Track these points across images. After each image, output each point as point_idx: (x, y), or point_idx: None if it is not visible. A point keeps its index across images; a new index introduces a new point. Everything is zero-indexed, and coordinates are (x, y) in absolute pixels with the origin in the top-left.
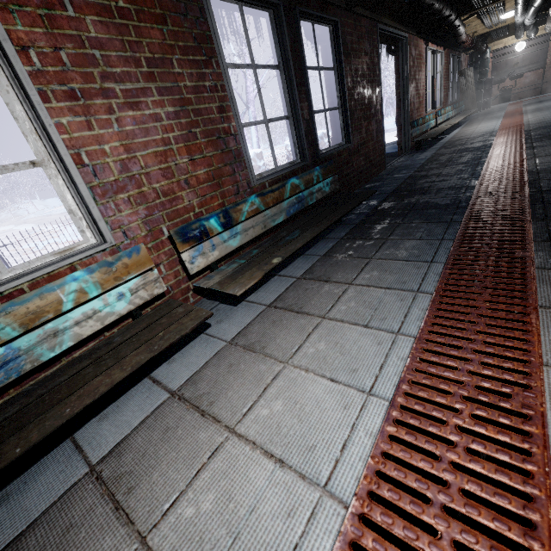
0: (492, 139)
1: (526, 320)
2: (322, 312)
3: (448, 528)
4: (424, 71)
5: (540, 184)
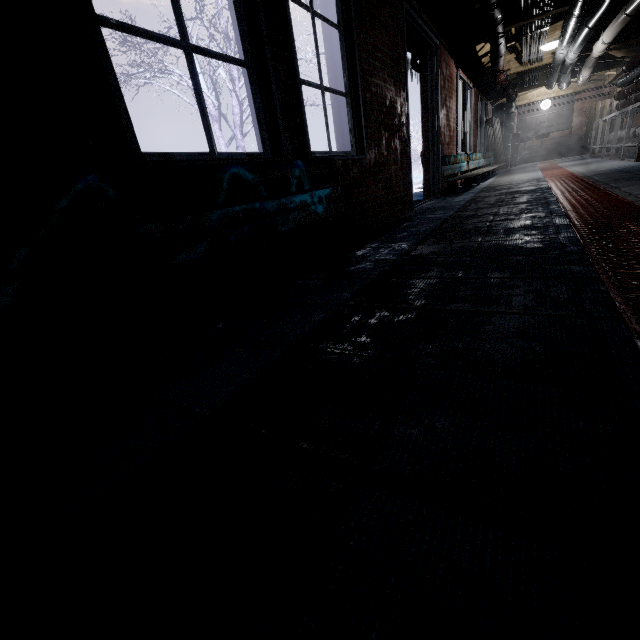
0: (545, 183)
1: None
2: None
3: None
4: (454, 101)
5: None
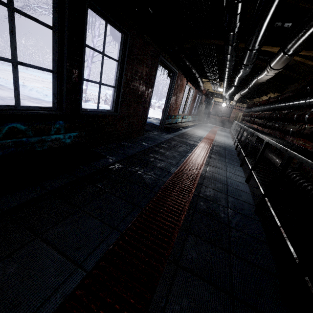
0: (199, 142)
1: None
2: None
3: None
4: (182, 94)
5: (201, 189)
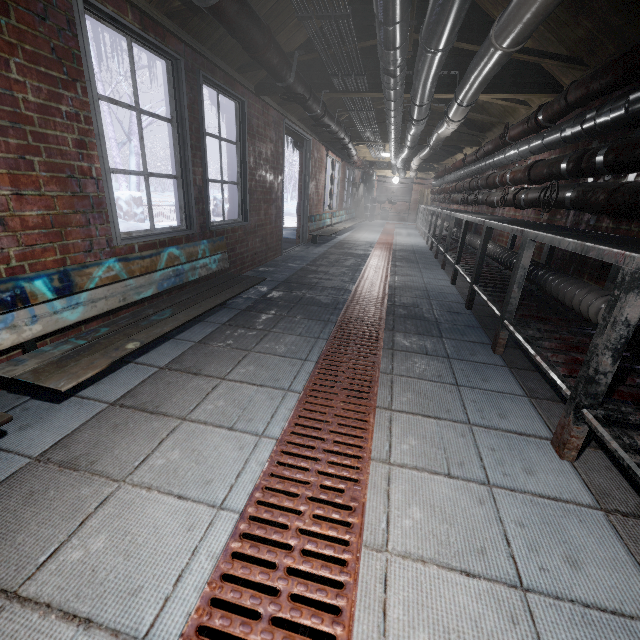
0: (371, 250)
1: (366, 419)
2: (183, 413)
3: (272, 639)
4: (324, 174)
5: (394, 299)
